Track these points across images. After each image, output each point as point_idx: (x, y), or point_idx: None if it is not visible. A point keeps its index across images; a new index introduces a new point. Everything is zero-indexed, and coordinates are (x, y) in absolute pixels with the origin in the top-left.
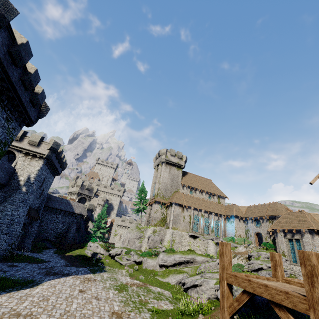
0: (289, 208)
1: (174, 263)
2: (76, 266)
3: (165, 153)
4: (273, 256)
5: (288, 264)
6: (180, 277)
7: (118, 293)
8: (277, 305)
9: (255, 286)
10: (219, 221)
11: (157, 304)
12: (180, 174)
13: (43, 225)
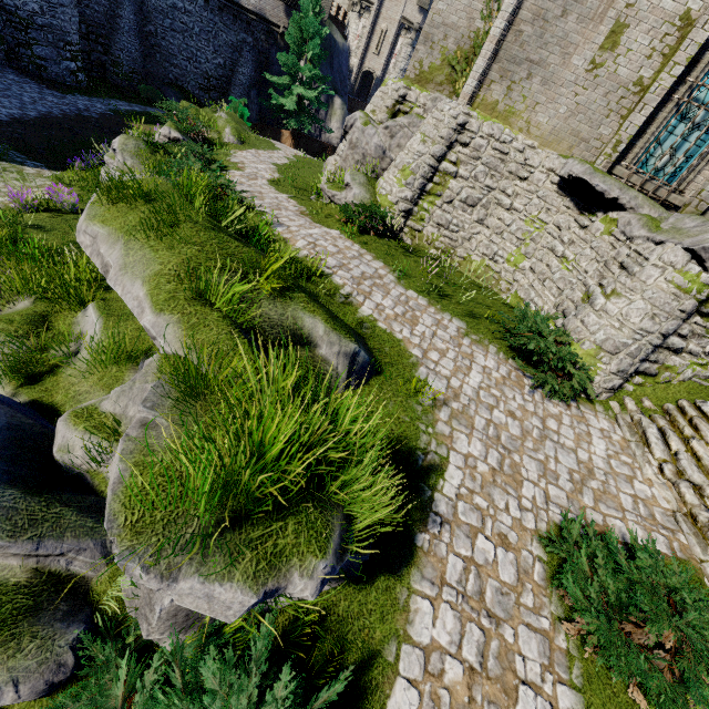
0: None
1: None
2: None
3: None
4: None
5: None
6: None
7: None
8: None
9: None
10: None
11: None
12: None
13: (153, 33)
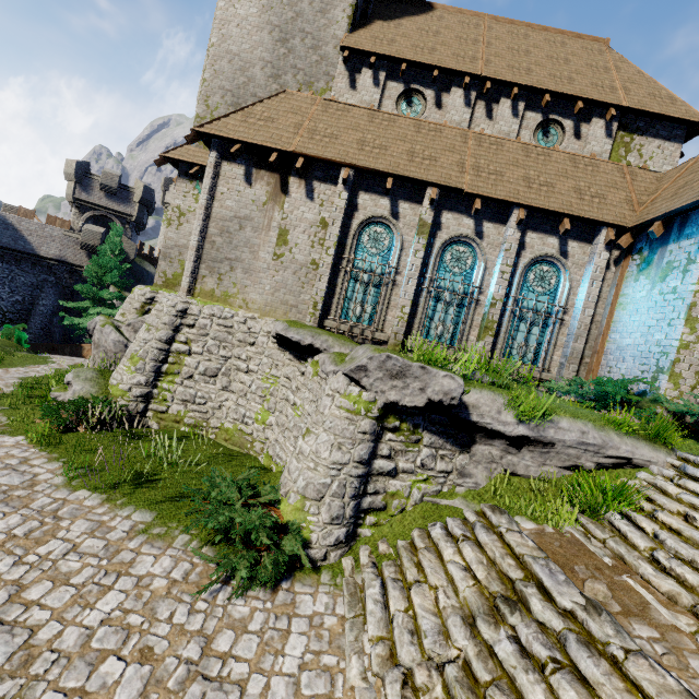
0: None
1: None
2: None
3: None
4: None
5: None
6: None
7: None
8: None
9: None
10: (564, 270)
11: None
12: None
13: None
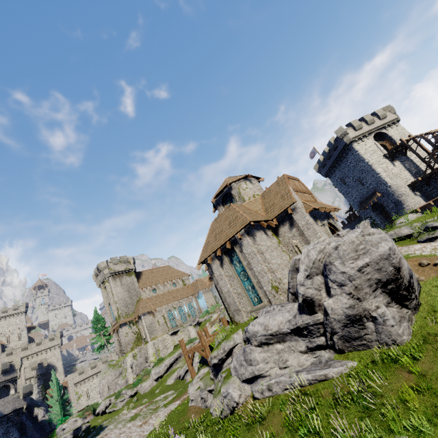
0: None
1: (167, 368)
2: None
3: (106, 266)
4: (204, 329)
5: None
6: (176, 374)
7: (134, 420)
8: (198, 351)
9: (193, 350)
10: (191, 303)
11: (166, 401)
12: (134, 280)
13: None
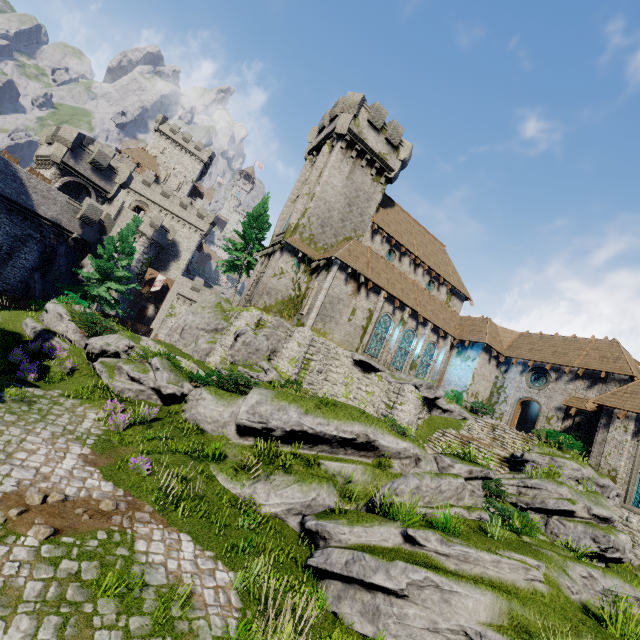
0: (637, 365)
1: (294, 434)
2: None
3: (354, 107)
4: None
5: (614, 504)
6: (304, 498)
7: None
8: None
9: None
10: (437, 348)
11: None
12: (376, 195)
13: None
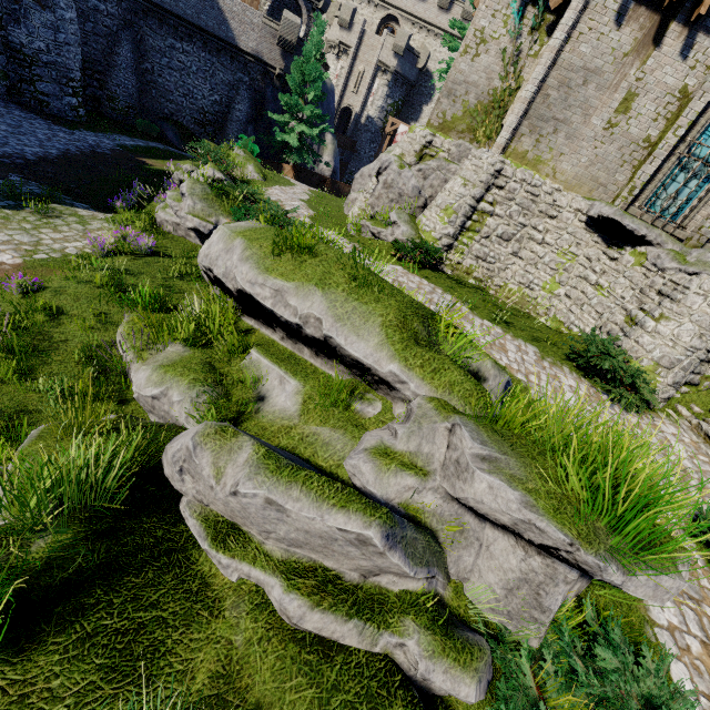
0: None
1: (241, 297)
2: (2, 168)
3: None
4: None
5: None
6: (143, 391)
7: None
8: None
9: None
10: None
11: None
12: None
13: (150, 70)
